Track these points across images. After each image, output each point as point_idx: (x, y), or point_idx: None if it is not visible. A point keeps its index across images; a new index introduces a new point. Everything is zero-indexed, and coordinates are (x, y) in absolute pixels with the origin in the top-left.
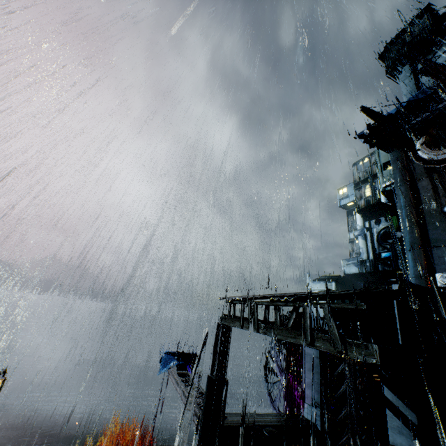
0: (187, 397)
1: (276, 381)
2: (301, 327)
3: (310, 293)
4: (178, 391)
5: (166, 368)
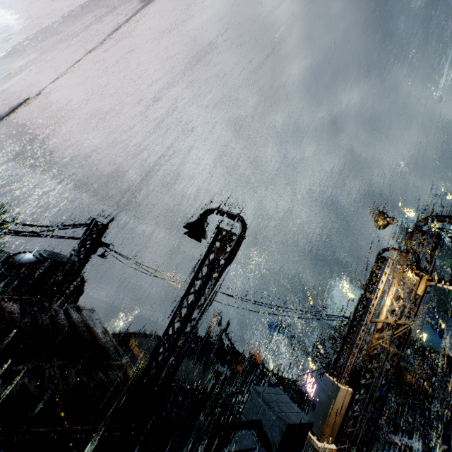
0: (317, 362)
1: (326, 357)
2: (409, 363)
3: (418, 349)
4: (303, 354)
5: (282, 335)
